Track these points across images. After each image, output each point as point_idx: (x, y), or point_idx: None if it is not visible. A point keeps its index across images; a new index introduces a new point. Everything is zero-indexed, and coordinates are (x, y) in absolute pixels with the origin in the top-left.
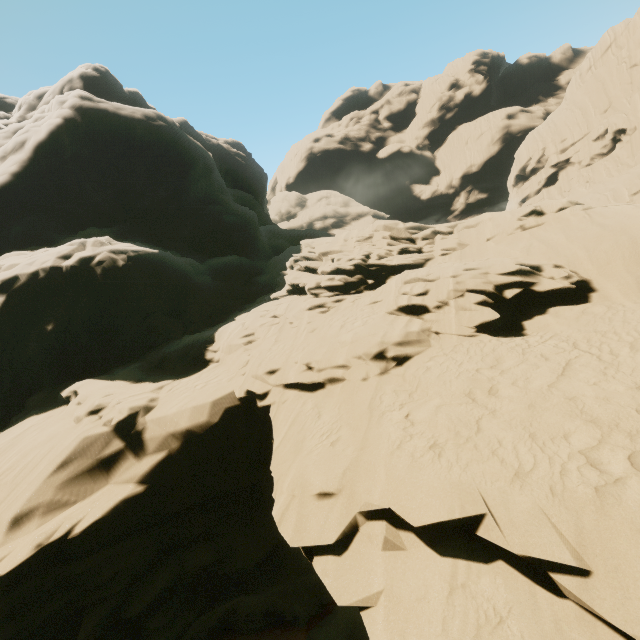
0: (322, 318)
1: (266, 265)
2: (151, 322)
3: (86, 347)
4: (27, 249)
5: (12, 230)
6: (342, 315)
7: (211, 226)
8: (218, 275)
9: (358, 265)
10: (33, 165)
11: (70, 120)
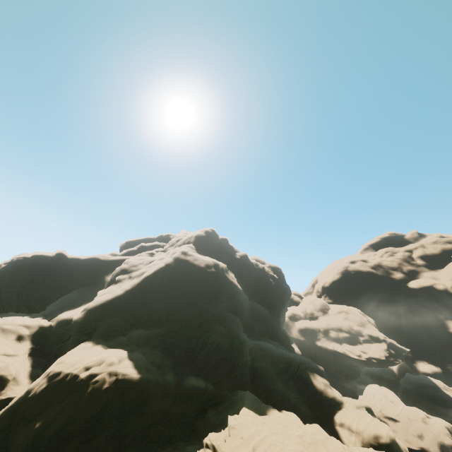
0: None
1: (227, 398)
2: (92, 444)
3: (42, 451)
4: (95, 341)
5: (102, 324)
6: None
7: (208, 344)
8: (181, 398)
9: None
10: (138, 286)
11: (168, 265)
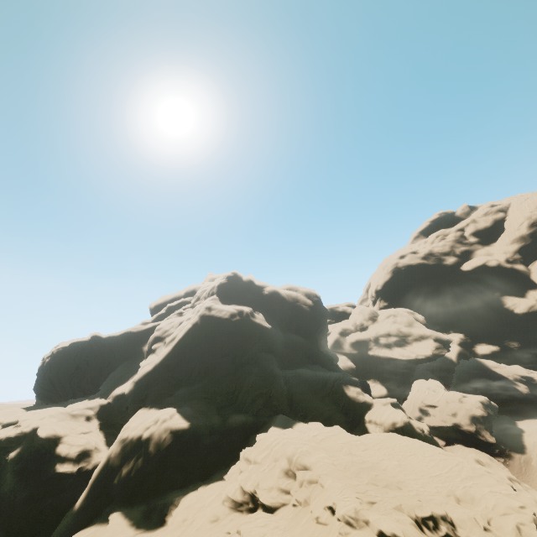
0: (205, 528)
1: (266, 423)
2: (165, 475)
3: (133, 486)
4: (149, 406)
5: (150, 391)
6: (210, 534)
7: (245, 385)
8: (227, 432)
9: (250, 487)
10: (173, 351)
11: (195, 324)
